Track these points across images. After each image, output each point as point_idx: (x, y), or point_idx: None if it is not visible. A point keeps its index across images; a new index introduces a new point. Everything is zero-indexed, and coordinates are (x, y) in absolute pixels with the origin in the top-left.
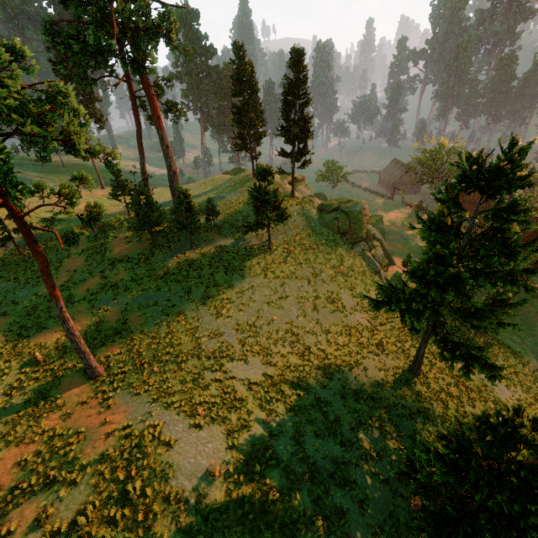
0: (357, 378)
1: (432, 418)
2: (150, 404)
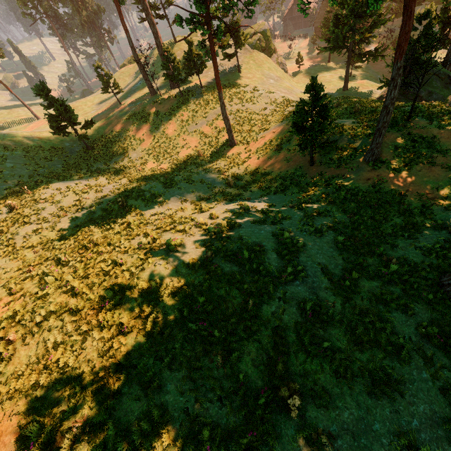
0: (331, 97)
1: (365, 95)
2: (281, 122)
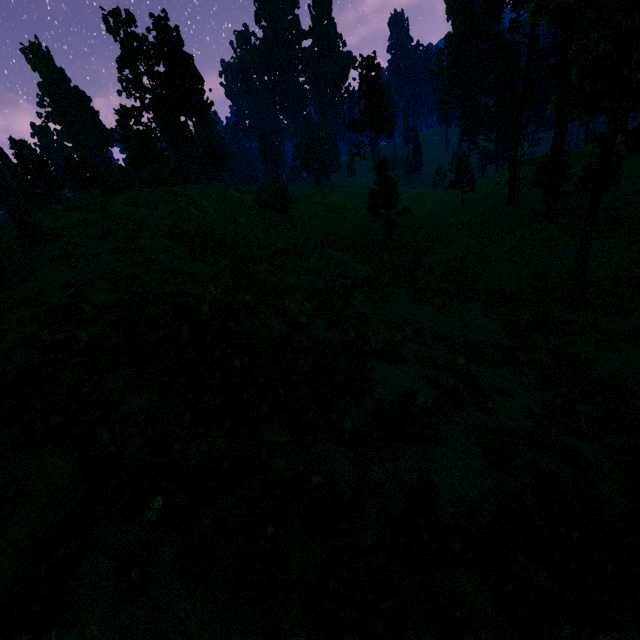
0: None
1: None
2: None
